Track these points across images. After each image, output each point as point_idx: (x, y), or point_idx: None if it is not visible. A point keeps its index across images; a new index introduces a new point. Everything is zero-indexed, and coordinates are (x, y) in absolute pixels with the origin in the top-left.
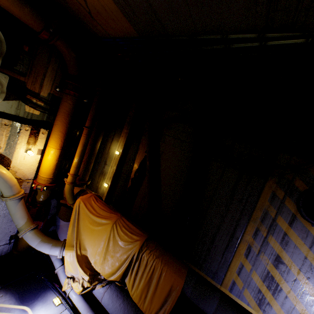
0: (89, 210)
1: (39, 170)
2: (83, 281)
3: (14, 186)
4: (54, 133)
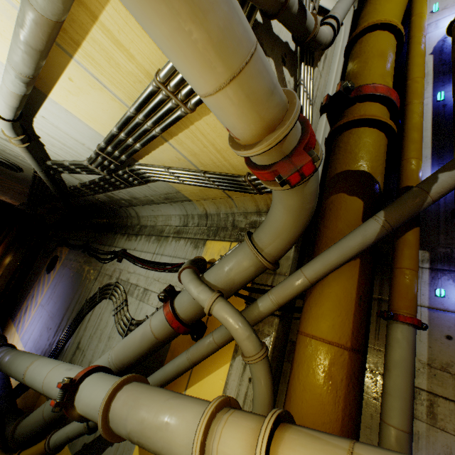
0: None
1: None
2: None
3: None
4: None
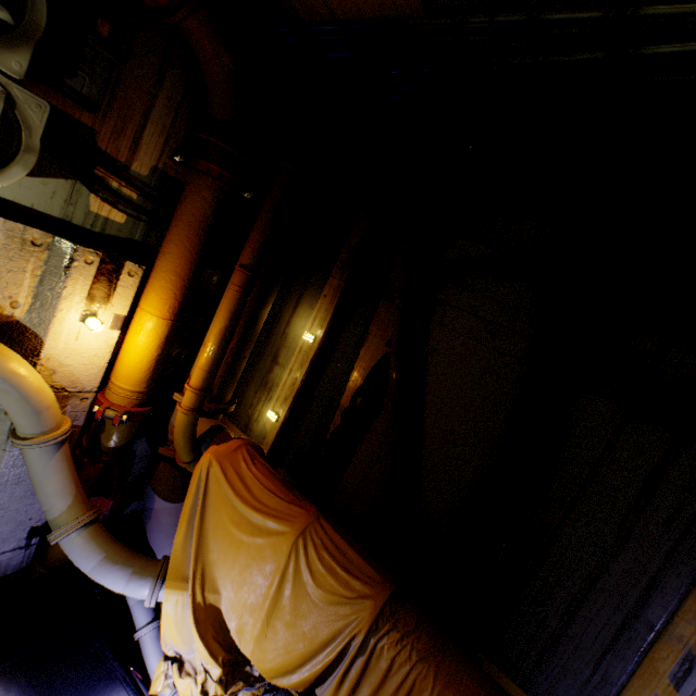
0: (234, 488)
1: (113, 370)
2: (205, 679)
3: (47, 410)
4: (158, 276)
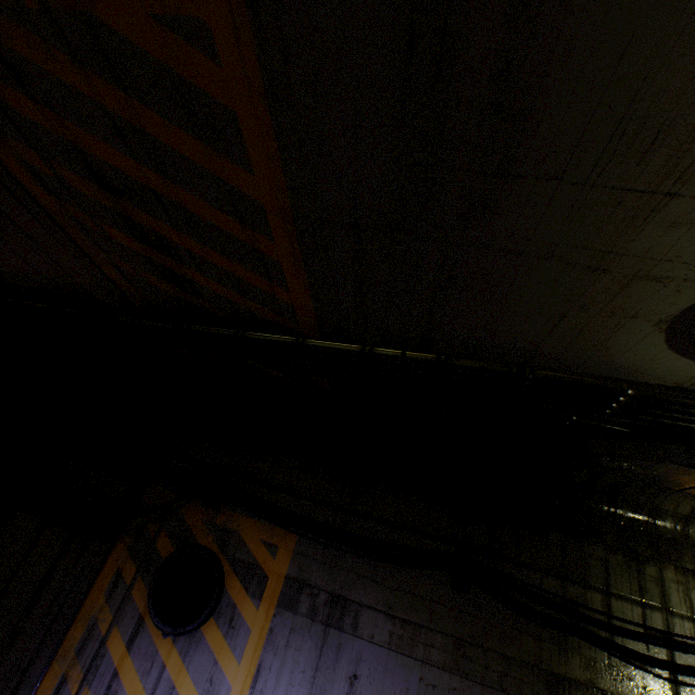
0: None
1: None
2: None
3: None
4: None
